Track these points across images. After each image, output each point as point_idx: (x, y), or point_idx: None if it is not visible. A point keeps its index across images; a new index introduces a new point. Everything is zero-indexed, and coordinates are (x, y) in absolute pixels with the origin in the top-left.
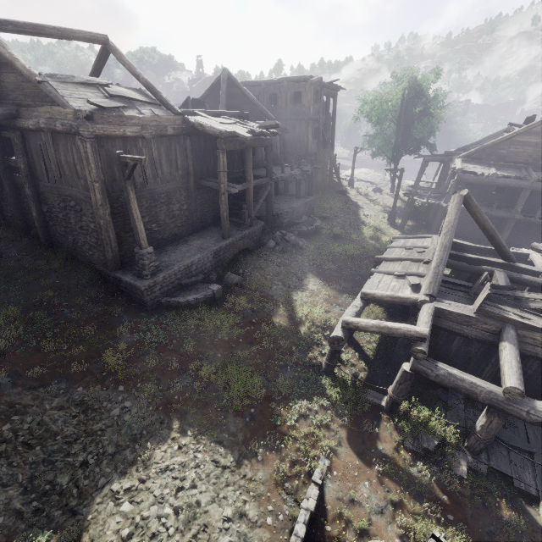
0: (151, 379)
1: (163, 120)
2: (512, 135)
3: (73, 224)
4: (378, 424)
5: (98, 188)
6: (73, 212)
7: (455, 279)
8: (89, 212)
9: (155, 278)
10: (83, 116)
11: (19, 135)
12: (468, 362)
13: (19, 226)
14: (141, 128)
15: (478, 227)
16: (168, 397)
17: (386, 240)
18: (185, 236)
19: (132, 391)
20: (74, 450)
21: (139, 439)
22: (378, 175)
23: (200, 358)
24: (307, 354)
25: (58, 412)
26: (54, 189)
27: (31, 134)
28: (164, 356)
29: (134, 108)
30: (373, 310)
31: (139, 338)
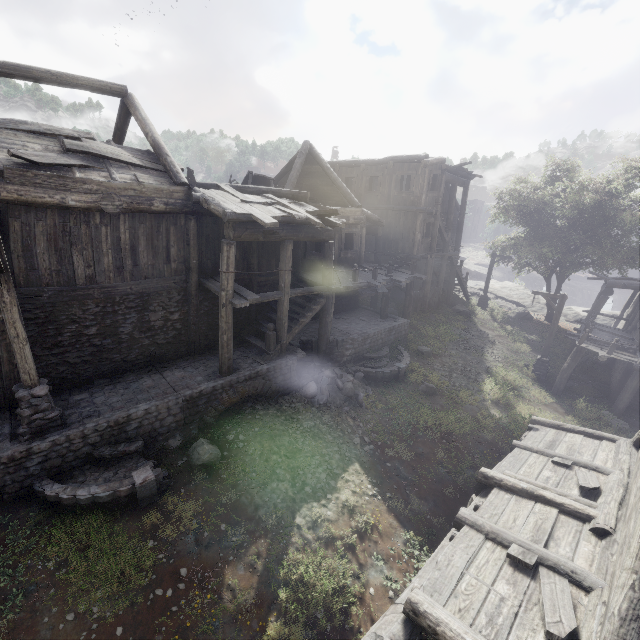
0: None
1: (148, 190)
2: None
3: None
4: None
5: None
6: None
7: None
8: None
9: (35, 441)
10: None
11: None
12: None
13: None
14: (100, 197)
15: None
16: None
17: (523, 411)
18: (171, 359)
19: None
20: None
21: None
22: (530, 294)
23: None
24: None
25: None
26: None
27: None
28: None
29: (104, 170)
30: None
31: None
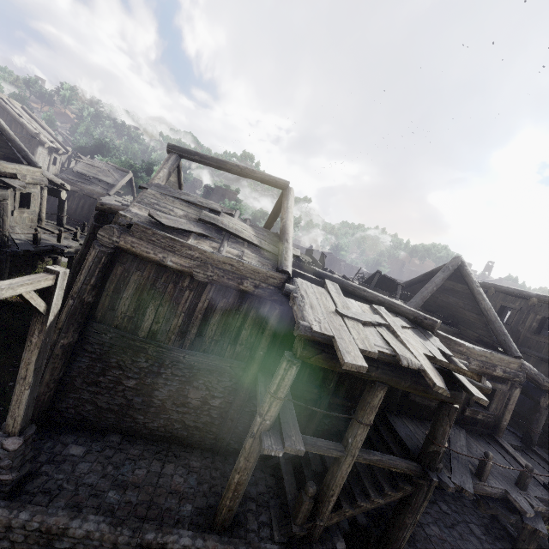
0: None
1: (245, 268)
2: None
3: None
4: None
5: (70, 306)
6: None
7: None
8: None
9: None
10: (125, 223)
11: None
12: None
13: None
14: (197, 264)
15: None
16: None
17: None
18: (191, 445)
19: None
20: None
21: None
22: None
23: None
24: None
25: None
26: None
27: None
28: None
29: (218, 241)
30: None
31: None
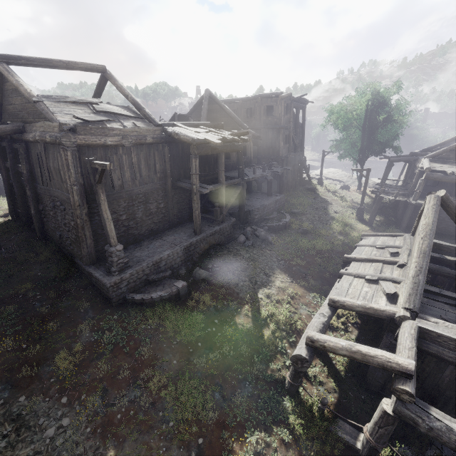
0: (97, 390)
1: (143, 131)
2: None
3: (60, 221)
4: None
5: (76, 190)
6: (59, 211)
7: (437, 288)
8: (70, 212)
9: (122, 274)
10: (67, 128)
11: (24, 146)
12: None
13: (23, 221)
14: (121, 137)
15: (450, 223)
16: (110, 415)
17: (355, 235)
18: (161, 231)
19: (74, 404)
20: None
21: None
22: (346, 174)
23: (154, 365)
24: (269, 365)
25: None
26: (47, 191)
27: (32, 145)
28: (118, 360)
29: (117, 121)
30: (343, 313)
31: (97, 338)
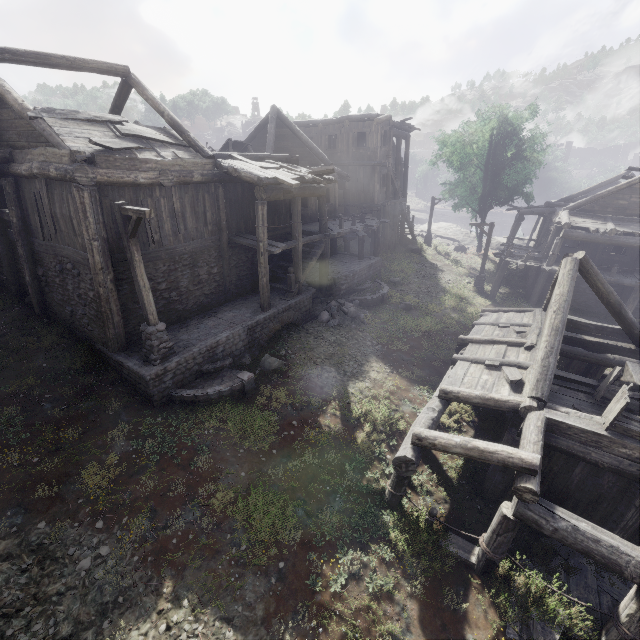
0: (143, 511)
1: (188, 164)
2: (634, 181)
3: (71, 292)
4: (467, 595)
5: (98, 248)
6: (70, 277)
7: (571, 374)
8: (88, 278)
9: (166, 363)
10: (82, 158)
11: (13, 182)
12: (599, 501)
13: (12, 292)
14: (158, 173)
15: (592, 296)
16: (162, 540)
17: (473, 312)
18: (214, 306)
19: (114, 530)
20: (13, 628)
21: (110, 610)
22: (462, 231)
23: (215, 478)
24: (365, 474)
25: (2, 564)
26: (50, 248)
27: (26, 181)
28: (167, 474)
29: (152, 150)
30: (456, 409)
31: (136, 447)
